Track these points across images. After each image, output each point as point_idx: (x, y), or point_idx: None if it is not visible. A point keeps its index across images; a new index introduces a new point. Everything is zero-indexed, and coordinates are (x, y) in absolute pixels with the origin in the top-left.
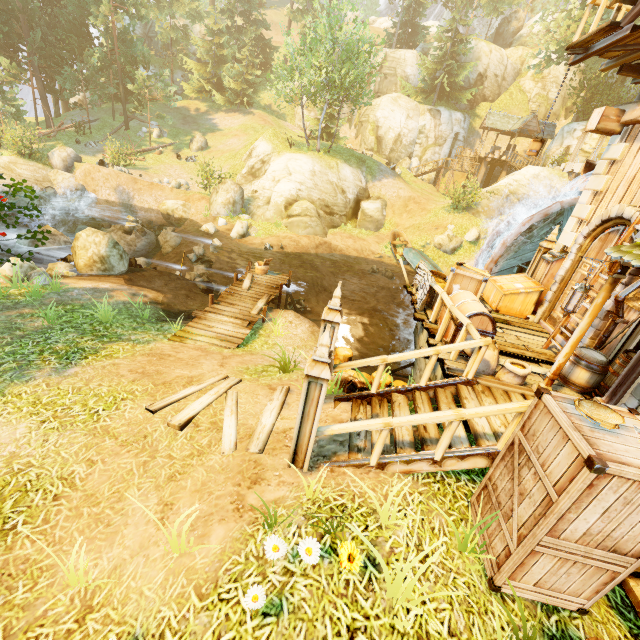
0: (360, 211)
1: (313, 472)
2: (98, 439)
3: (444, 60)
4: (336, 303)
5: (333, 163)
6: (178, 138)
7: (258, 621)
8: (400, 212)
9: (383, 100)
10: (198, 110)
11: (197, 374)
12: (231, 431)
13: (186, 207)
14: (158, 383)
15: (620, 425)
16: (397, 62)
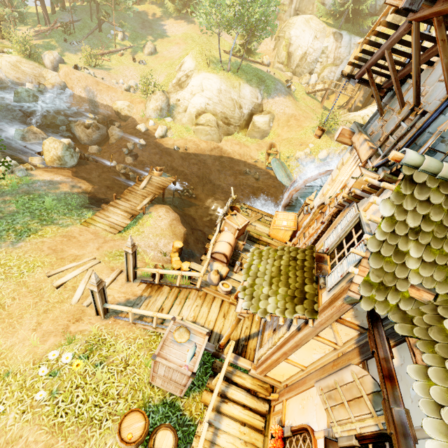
0: (251, 123)
1: (107, 320)
2: (20, 287)
3: None
4: (129, 244)
5: (236, 83)
6: (136, 42)
7: (47, 377)
8: (283, 125)
9: (298, 20)
10: (154, 15)
11: (81, 254)
12: (80, 293)
13: (130, 108)
14: (59, 258)
15: (190, 340)
16: None
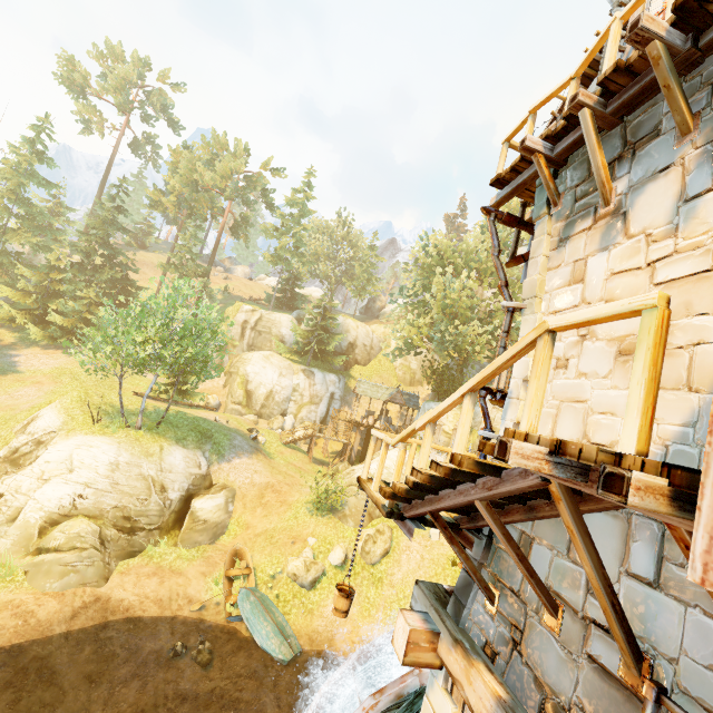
0: (188, 515)
1: None
2: None
3: (316, 329)
4: None
5: (155, 448)
6: None
7: None
8: (254, 505)
9: (255, 356)
10: None
11: None
12: None
13: None
14: None
15: None
16: (272, 323)
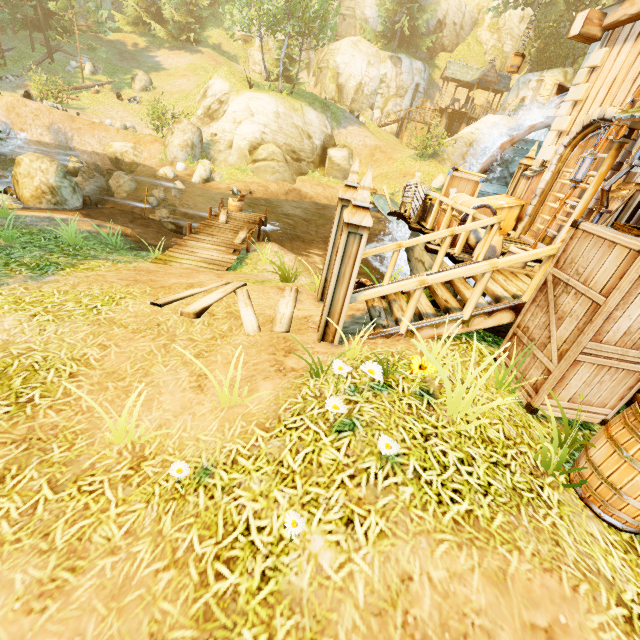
0: (327, 159)
1: (344, 345)
2: (105, 328)
3: (404, 2)
4: (354, 180)
5: (297, 105)
6: (116, 76)
7: (334, 436)
8: (367, 162)
9: (343, 44)
10: (136, 45)
11: (196, 282)
12: (251, 318)
13: (137, 150)
14: (156, 287)
15: None
16: (356, 2)
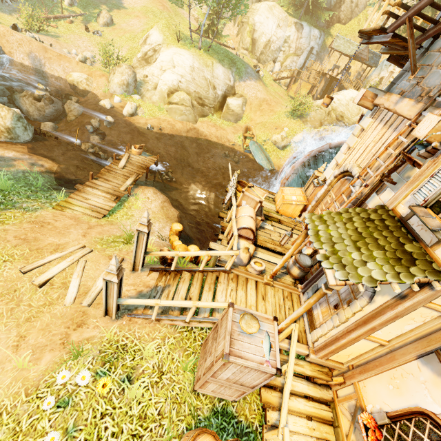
0: (225, 105)
1: (118, 320)
2: None
3: None
4: (145, 220)
5: (209, 62)
6: (87, 9)
7: (54, 410)
8: (255, 110)
9: (262, 6)
10: None
11: (64, 242)
12: (74, 290)
13: (89, 81)
14: (33, 249)
15: (259, 329)
16: None
